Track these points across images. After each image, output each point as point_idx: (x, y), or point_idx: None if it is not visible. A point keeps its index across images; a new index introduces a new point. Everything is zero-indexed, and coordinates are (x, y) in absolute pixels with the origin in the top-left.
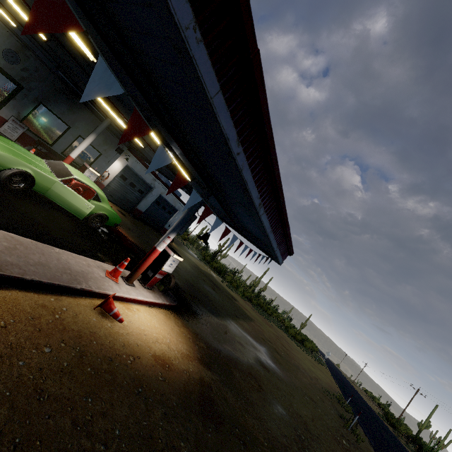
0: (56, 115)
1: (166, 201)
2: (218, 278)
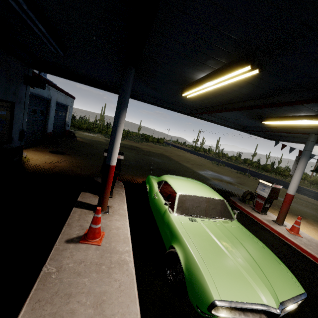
0: None
1: (59, 104)
2: (100, 136)
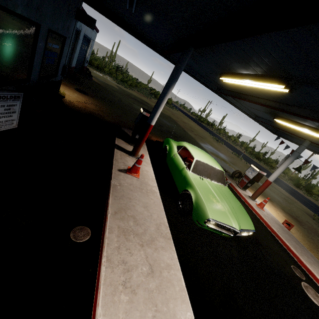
0: (21, 17)
1: (84, 37)
2: (110, 80)
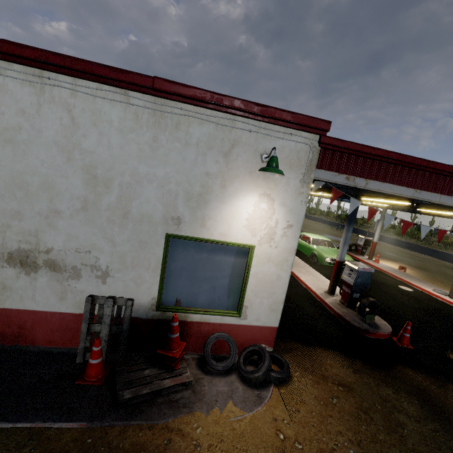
0: None
1: None
2: None
